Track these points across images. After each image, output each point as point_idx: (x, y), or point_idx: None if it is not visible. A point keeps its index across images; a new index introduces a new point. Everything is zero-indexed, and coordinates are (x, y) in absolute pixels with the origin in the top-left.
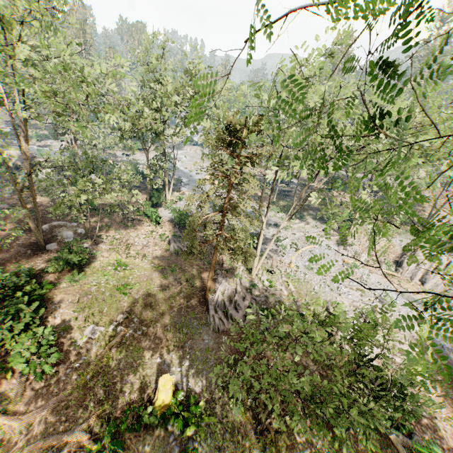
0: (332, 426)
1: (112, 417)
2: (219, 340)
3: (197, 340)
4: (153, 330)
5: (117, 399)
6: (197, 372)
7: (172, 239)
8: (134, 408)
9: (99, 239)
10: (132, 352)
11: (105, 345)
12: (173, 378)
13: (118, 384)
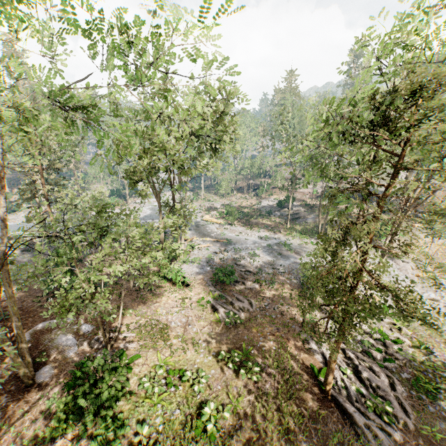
0: None
1: None
2: None
3: None
4: None
5: None
6: None
7: (216, 303)
8: None
9: (118, 334)
10: None
11: None
12: None
13: None
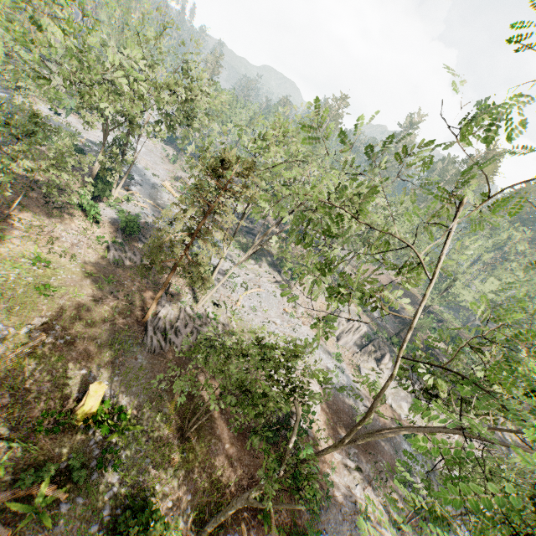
0: (242, 439)
1: (26, 420)
2: (154, 361)
3: (130, 358)
4: (79, 341)
5: (29, 404)
6: (126, 388)
7: (112, 246)
8: (52, 413)
9: (9, 219)
10: (50, 359)
11: (16, 348)
12: (106, 386)
13: (31, 390)
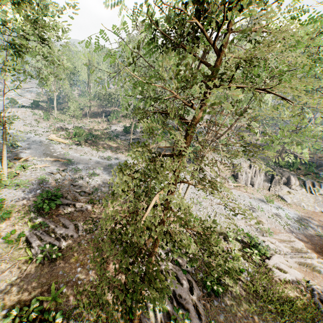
0: None
1: None
2: None
3: None
4: None
5: None
6: None
7: (32, 235)
8: None
9: None
10: None
11: None
12: None
13: None
